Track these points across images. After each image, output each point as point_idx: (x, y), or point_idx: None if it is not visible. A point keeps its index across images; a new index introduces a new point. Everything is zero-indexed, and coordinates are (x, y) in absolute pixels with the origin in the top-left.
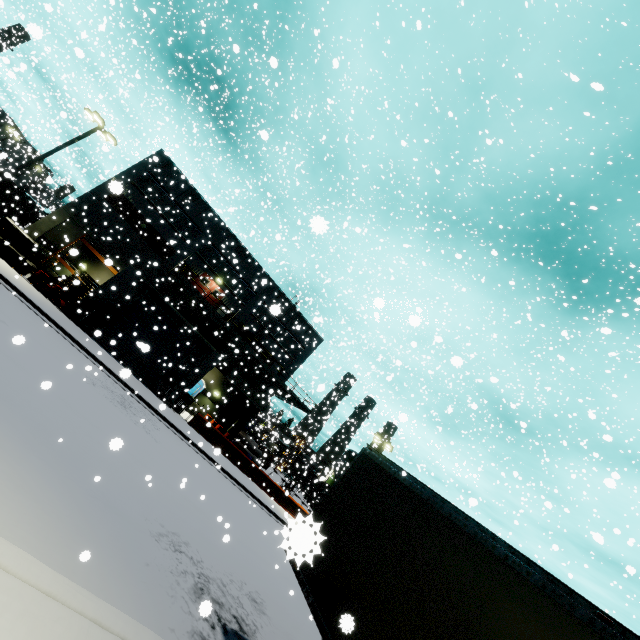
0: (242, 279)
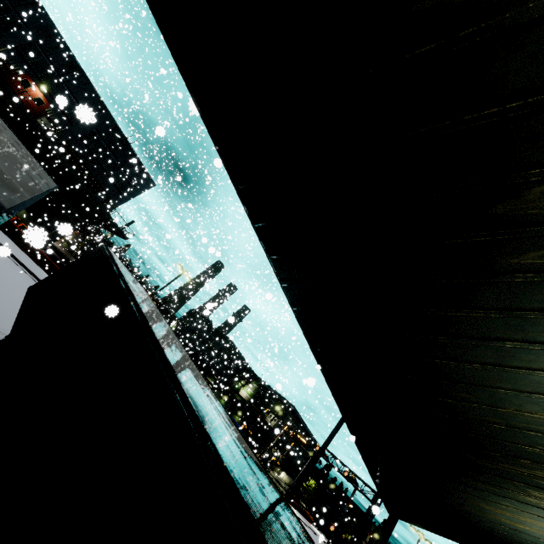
0: (73, 97)
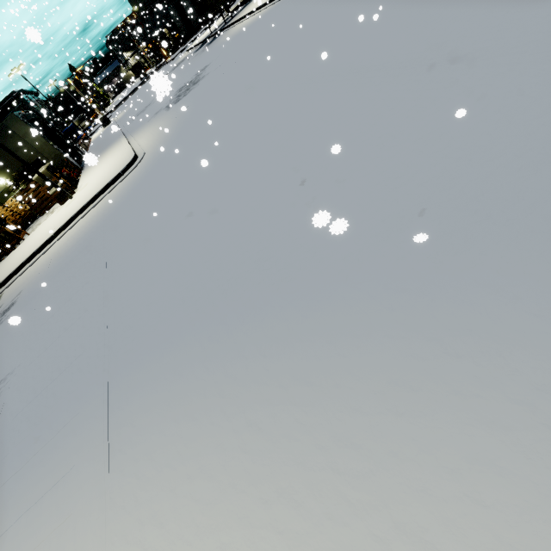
0: None
